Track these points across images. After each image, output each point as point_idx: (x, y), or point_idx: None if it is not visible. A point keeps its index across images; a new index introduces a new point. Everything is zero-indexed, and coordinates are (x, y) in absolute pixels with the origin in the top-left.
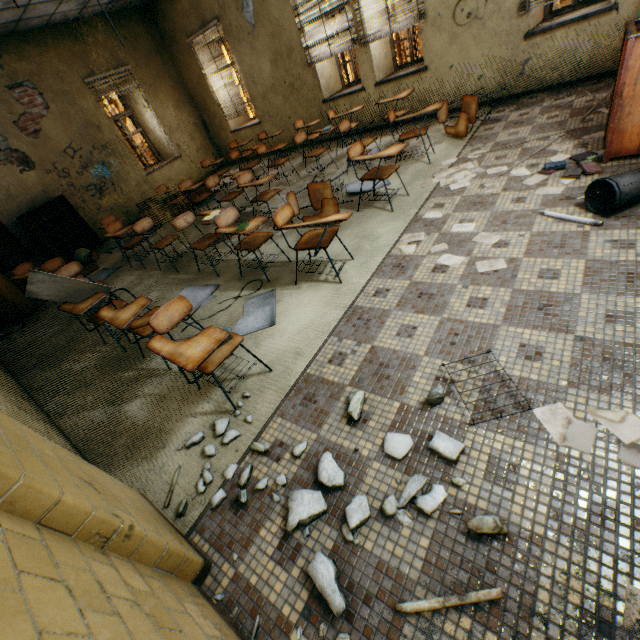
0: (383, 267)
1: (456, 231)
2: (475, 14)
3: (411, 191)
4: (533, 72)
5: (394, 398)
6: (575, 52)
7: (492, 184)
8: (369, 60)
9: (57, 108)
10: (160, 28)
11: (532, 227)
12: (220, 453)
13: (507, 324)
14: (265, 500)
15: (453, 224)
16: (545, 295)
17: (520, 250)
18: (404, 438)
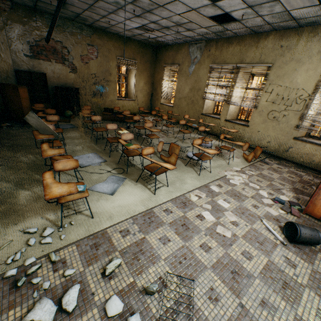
0: (177, 199)
1: (219, 203)
2: (277, 118)
3: (213, 171)
4: (292, 153)
5: (133, 274)
6: (313, 156)
7: (248, 191)
8: (227, 110)
9: (100, 59)
10: (157, 56)
11: (253, 224)
12: (35, 246)
13: (212, 270)
14: (30, 291)
15: (220, 198)
16: (239, 266)
17: (241, 232)
18: (120, 304)
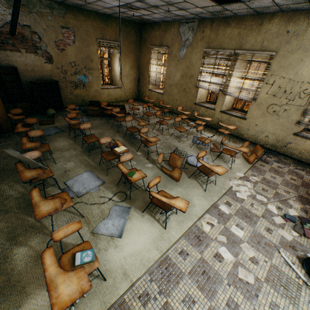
0: (190, 232)
1: (233, 231)
2: (277, 112)
3: (217, 182)
4: (290, 148)
5: None
6: None
7: (257, 207)
8: (223, 100)
9: (78, 44)
10: (142, 35)
11: (272, 258)
12: None
13: None
14: None
15: (232, 224)
16: None
17: (263, 273)
18: None
